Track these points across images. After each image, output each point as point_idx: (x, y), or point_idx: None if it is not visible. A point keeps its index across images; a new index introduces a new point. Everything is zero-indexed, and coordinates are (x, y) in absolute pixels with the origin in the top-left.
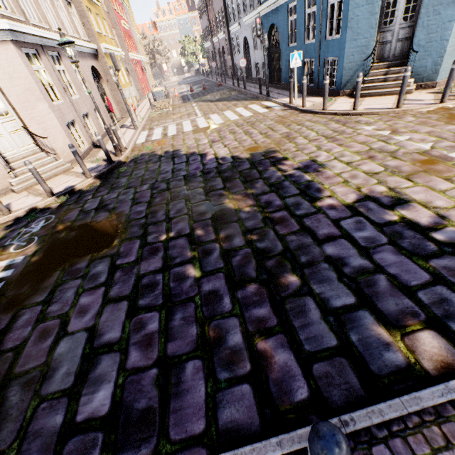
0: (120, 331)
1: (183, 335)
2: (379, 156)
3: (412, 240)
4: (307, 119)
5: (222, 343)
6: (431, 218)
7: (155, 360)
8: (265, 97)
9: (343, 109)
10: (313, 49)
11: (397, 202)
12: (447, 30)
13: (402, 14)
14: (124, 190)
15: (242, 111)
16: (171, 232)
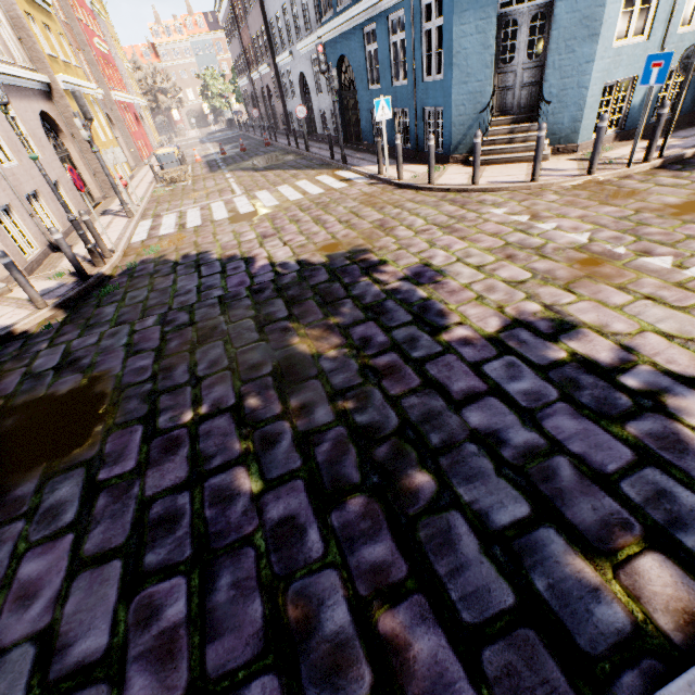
0: (107, 632)
1: (237, 623)
2: (520, 254)
3: (594, 391)
4: (408, 199)
5: (313, 630)
6: (613, 352)
7: (183, 690)
8: (340, 163)
9: (457, 183)
10: (406, 94)
11: (561, 329)
12: (585, 75)
13: (525, 49)
14: (111, 328)
15: (307, 187)
16: (202, 406)
